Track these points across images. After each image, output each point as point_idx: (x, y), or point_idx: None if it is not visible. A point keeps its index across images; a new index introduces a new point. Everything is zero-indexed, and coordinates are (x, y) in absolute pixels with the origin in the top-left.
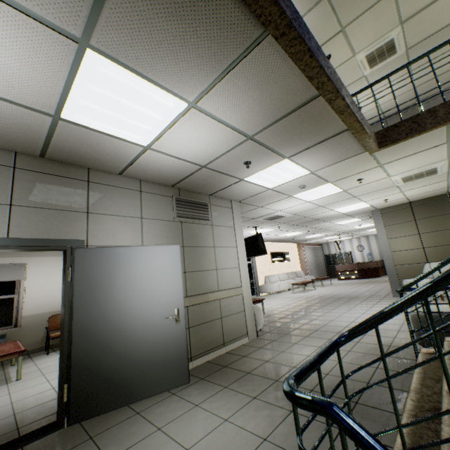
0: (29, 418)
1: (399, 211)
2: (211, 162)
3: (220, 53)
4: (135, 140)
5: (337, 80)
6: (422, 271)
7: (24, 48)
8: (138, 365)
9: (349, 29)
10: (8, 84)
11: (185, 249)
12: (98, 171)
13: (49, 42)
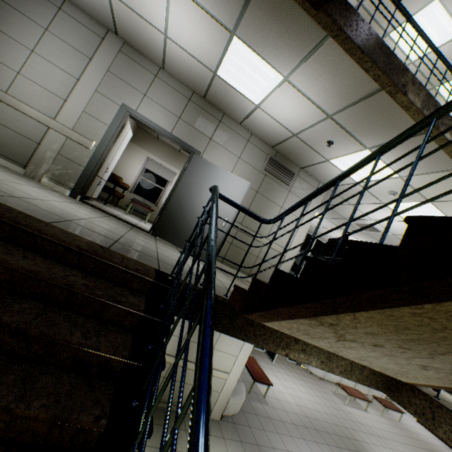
0: (141, 227)
1: None
2: (301, 132)
3: (302, 44)
4: (251, 99)
5: (405, 77)
6: None
7: (209, 34)
8: (191, 232)
9: None
10: (200, 51)
11: (257, 195)
12: (228, 117)
13: (219, 32)
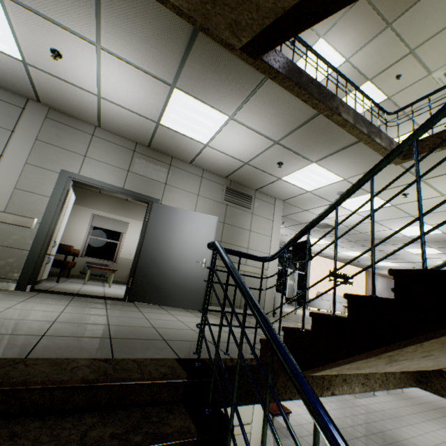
0: (111, 295)
1: None
2: (252, 160)
3: (242, 88)
4: (199, 140)
5: (335, 102)
6: None
7: (148, 89)
8: (172, 284)
9: (420, 51)
10: (139, 106)
11: (225, 225)
12: (177, 160)
13: (159, 86)
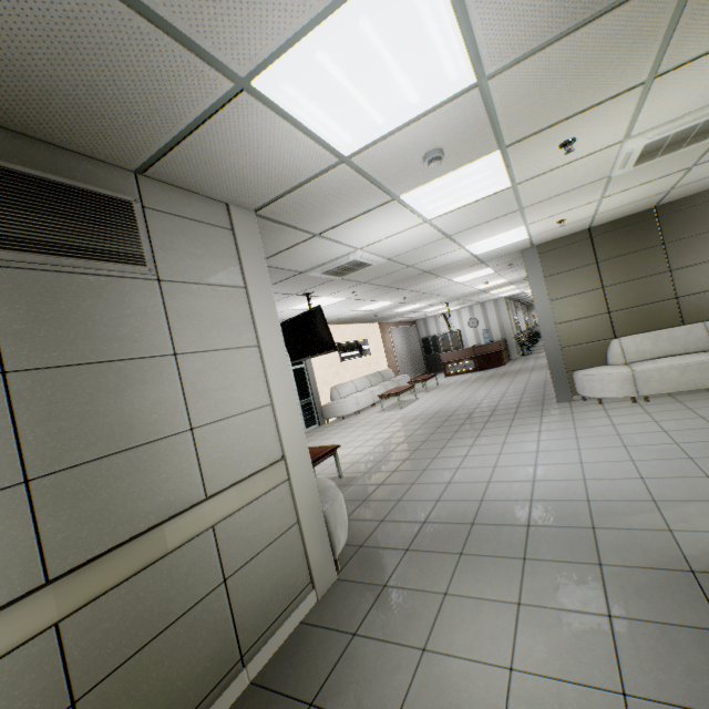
0: None
1: (571, 248)
2: None
3: None
4: None
5: None
6: (607, 354)
7: None
8: None
9: None
10: None
11: (22, 384)
12: None
13: None
